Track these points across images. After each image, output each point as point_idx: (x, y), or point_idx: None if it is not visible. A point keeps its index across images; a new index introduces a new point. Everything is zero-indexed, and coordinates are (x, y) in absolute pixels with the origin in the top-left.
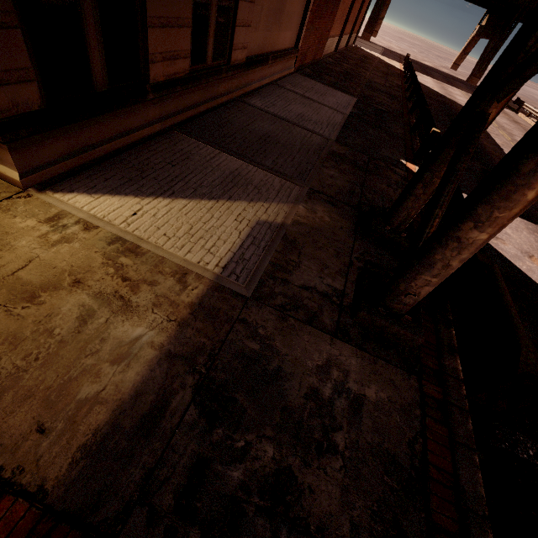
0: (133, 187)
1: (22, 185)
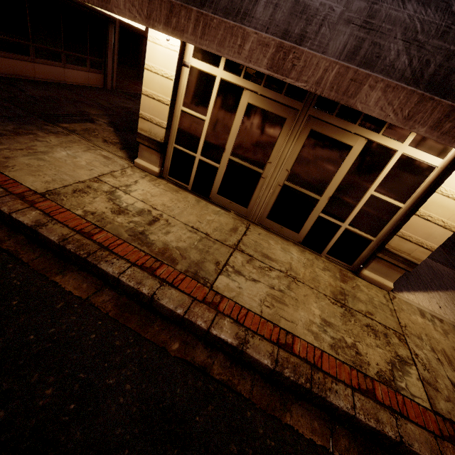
0: (413, 283)
1: (390, 289)
